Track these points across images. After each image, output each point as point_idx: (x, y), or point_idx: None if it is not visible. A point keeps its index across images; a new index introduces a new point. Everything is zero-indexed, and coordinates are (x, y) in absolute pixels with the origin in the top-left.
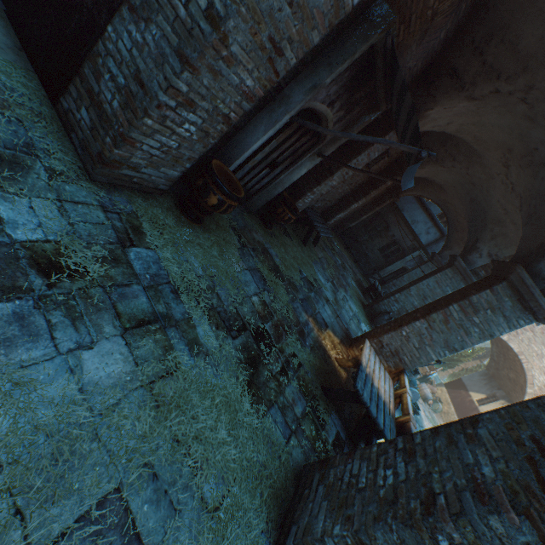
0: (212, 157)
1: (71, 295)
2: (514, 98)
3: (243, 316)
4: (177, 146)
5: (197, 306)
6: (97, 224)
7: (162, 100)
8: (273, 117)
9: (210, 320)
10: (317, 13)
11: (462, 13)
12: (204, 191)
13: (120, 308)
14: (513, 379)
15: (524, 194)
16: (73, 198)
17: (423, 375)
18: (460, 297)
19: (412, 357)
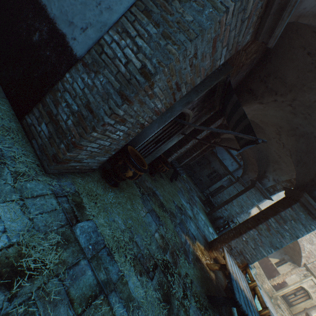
0: (127, 144)
1: (31, 299)
2: (285, 104)
3: (153, 254)
4: (109, 144)
5: (125, 261)
6: (51, 211)
7: (106, 121)
8: (163, 119)
9: (135, 269)
10: (202, 69)
11: (254, 64)
12: (124, 168)
13: (72, 293)
14: (292, 247)
15: (292, 149)
16: (33, 193)
17: None
18: (273, 213)
19: (251, 254)
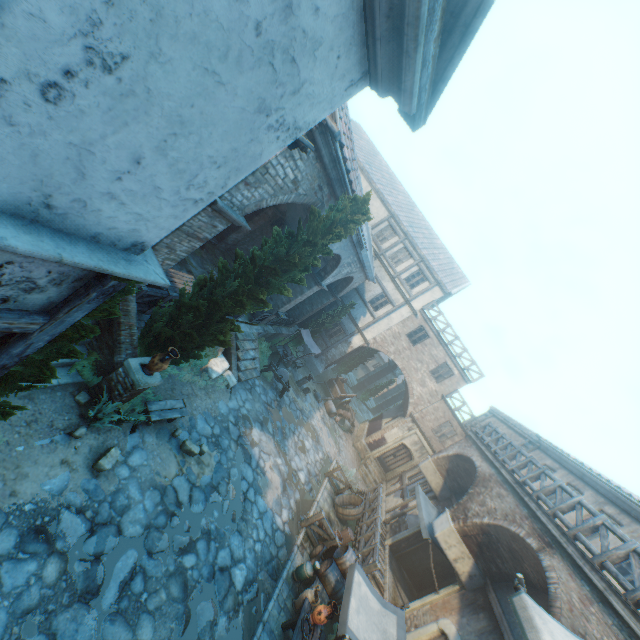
0: None
1: None
2: None
3: None
4: None
5: None
6: None
7: None
8: None
9: None
10: None
11: None
12: None
13: None
14: (407, 397)
15: None
16: None
17: (337, 399)
18: None
19: None
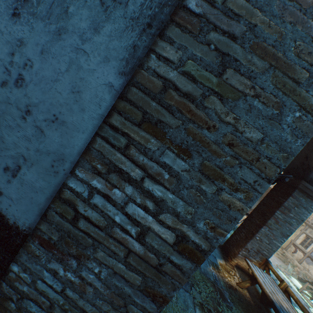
0: None
1: None
2: None
3: None
4: None
5: None
6: None
7: None
8: None
9: None
10: None
11: None
12: None
13: None
14: None
15: None
16: None
17: None
18: (276, 204)
19: (268, 249)
